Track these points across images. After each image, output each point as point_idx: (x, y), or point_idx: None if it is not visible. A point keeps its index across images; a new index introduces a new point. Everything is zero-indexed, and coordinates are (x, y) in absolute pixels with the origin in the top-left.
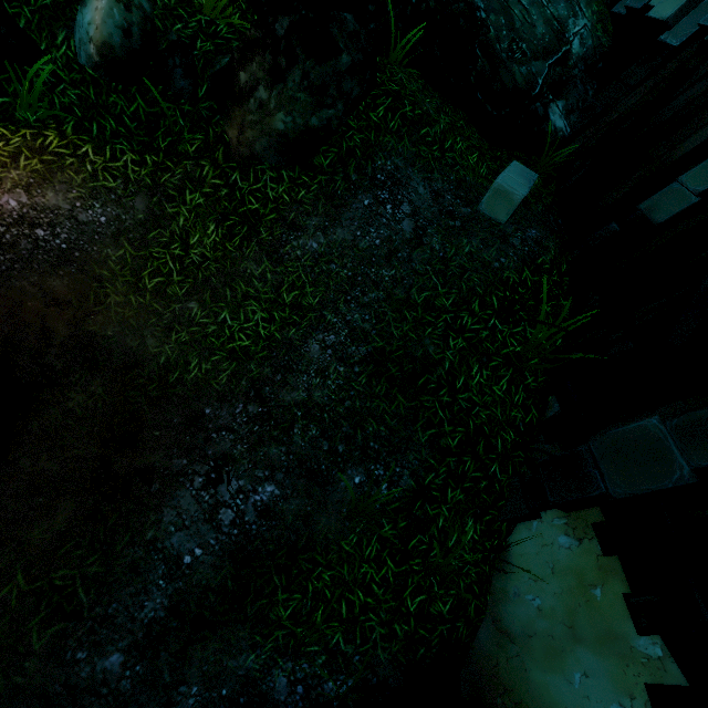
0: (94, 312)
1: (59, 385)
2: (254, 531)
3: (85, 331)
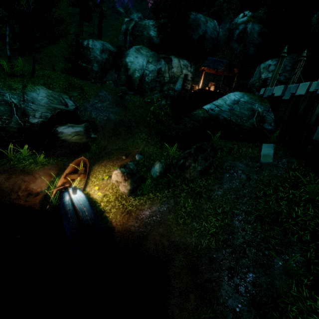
0: (171, 235)
1: (171, 259)
2: (254, 293)
3: (171, 241)
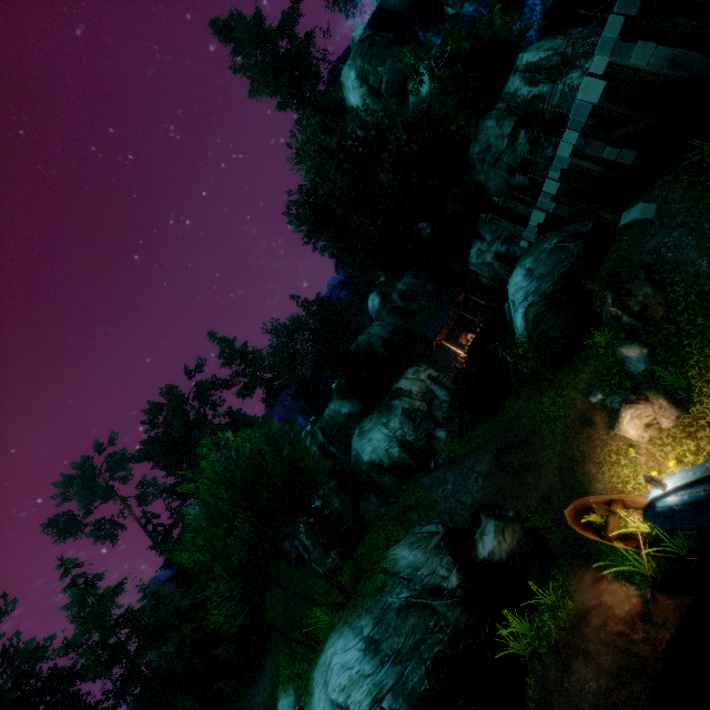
0: None
1: None
2: None
3: None
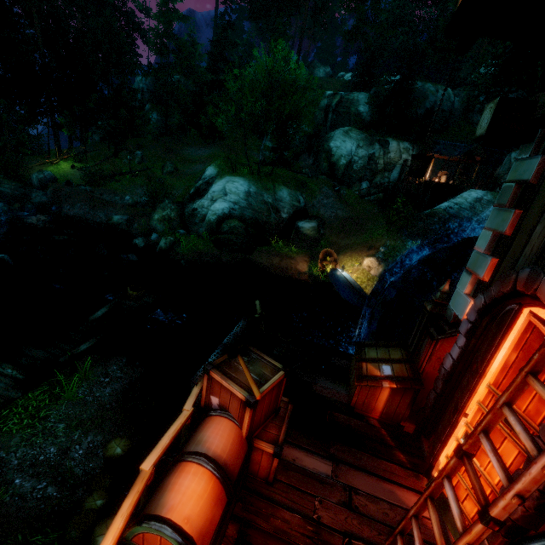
0: None
1: None
2: None
3: None
